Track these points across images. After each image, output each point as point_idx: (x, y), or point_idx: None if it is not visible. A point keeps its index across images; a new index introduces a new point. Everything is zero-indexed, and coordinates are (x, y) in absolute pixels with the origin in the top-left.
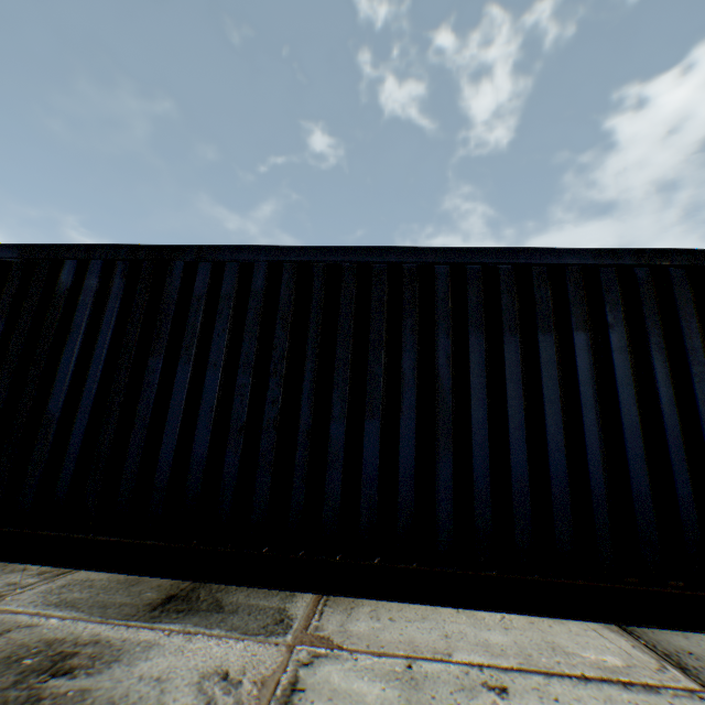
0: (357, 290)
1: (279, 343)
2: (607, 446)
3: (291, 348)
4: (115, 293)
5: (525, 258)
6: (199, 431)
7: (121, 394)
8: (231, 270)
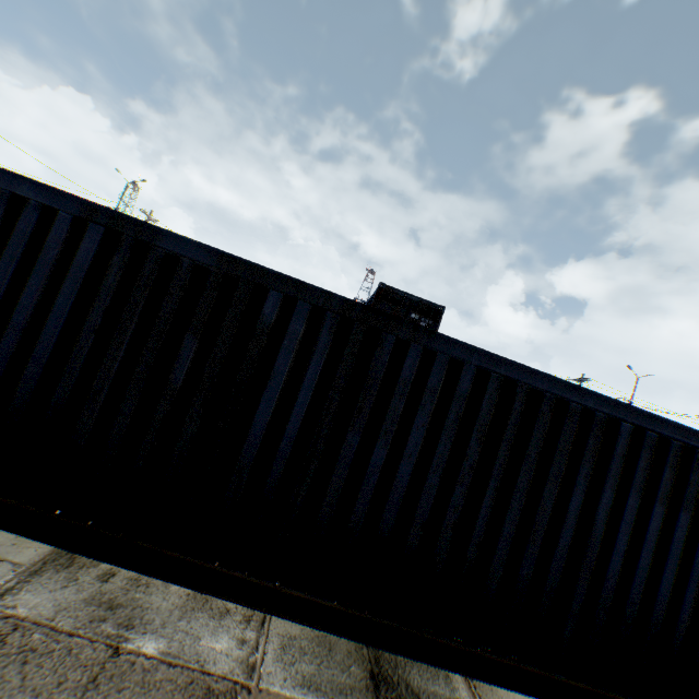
0: (549, 422)
1: (471, 453)
2: (694, 612)
3: (479, 461)
4: (320, 348)
5: (695, 441)
6: (386, 516)
7: (317, 460)
8: (441, 363)
